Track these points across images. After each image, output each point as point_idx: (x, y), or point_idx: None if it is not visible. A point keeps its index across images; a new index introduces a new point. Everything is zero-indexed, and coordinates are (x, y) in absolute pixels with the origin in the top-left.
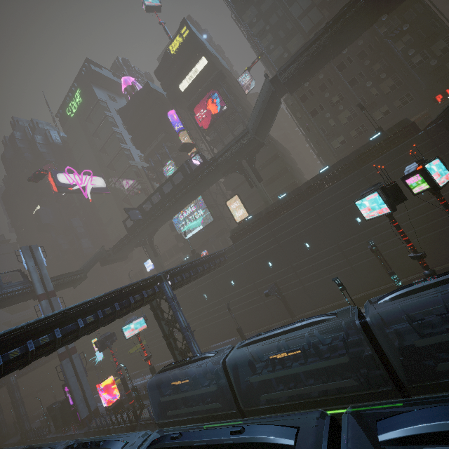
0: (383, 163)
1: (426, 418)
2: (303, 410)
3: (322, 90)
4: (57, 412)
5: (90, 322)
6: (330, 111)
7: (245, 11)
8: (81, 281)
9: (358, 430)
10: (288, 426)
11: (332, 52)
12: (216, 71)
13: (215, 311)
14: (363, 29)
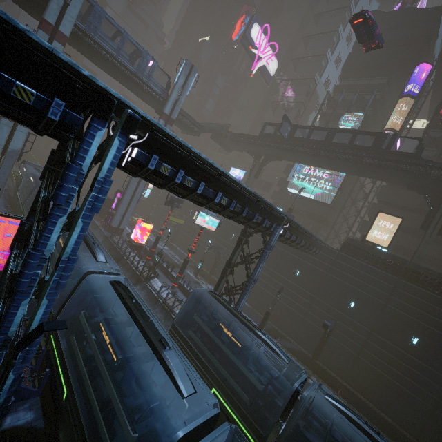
0: None
1: None
2: None
3: None
4: None
5: (220, 203)
6: None
7: None
8: (192, 134)
9: None
10: None
11: None
12: None
13: None
14: None
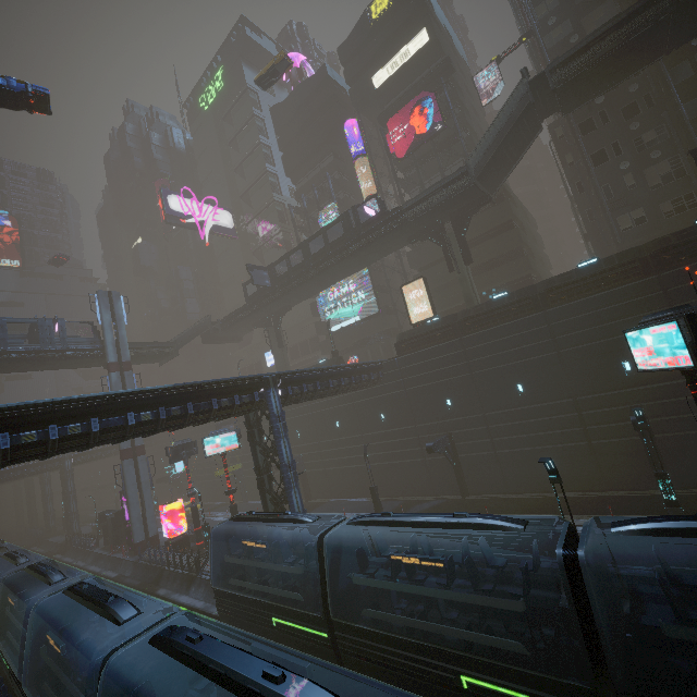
0: None
1: None
2: (423, 657)
3: (627, 116)
4: (109, 523)
5: (147, 421)
6: (632, 159)
7: None
8: (170, 358)
9: None
10: None
11: (669, 38)
12: (440, 57)
13: (347, 452)
14: None
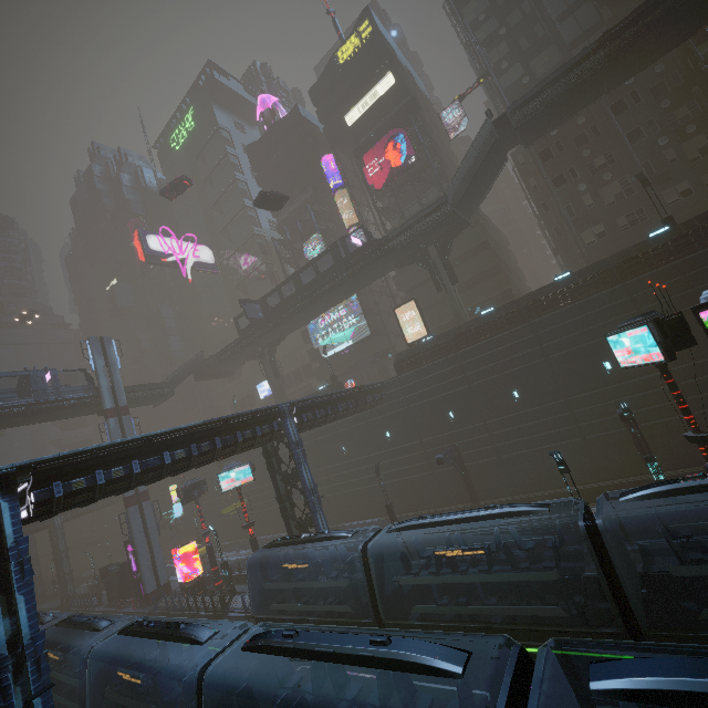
0: (665, 278)
1: (667, 670)
2: (475, 638)
3: (579, 145)
4: (113, 577)
5: (180, 459)
6: (588, 181)
7: (468, 1)
8: (166, 399)
9: (560, 674)
10: (456, 648)
11: (606, 82)
12: (407, 97)
13: (356, 474)
14: (668, 45)
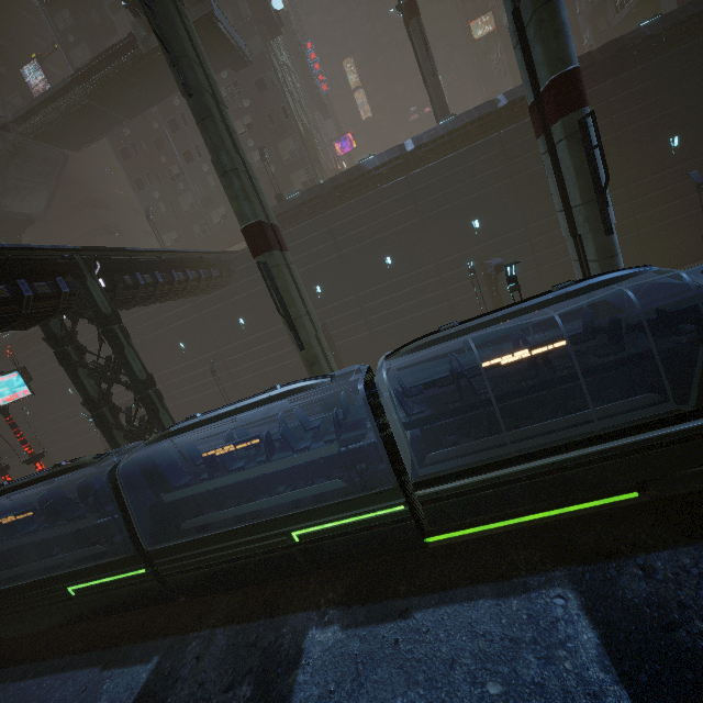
0: (145, 307)
1: None
2: None
3: (159, 149)
4: None
5: None
6: (160, 190)
7: None
8: None
9: None
10: None
11: (115, 112)
12: None
13: None
14: (159, 93)
